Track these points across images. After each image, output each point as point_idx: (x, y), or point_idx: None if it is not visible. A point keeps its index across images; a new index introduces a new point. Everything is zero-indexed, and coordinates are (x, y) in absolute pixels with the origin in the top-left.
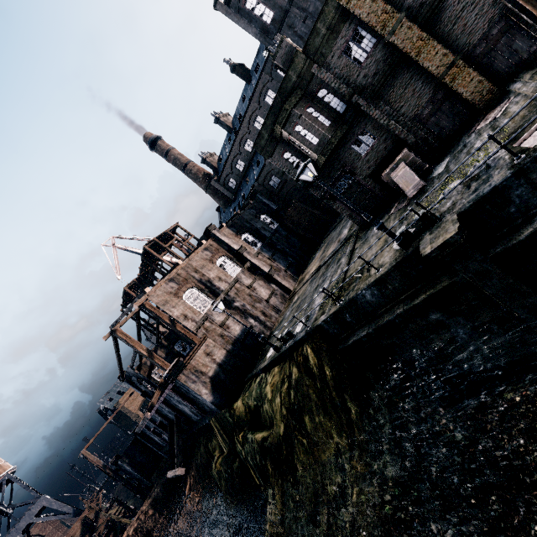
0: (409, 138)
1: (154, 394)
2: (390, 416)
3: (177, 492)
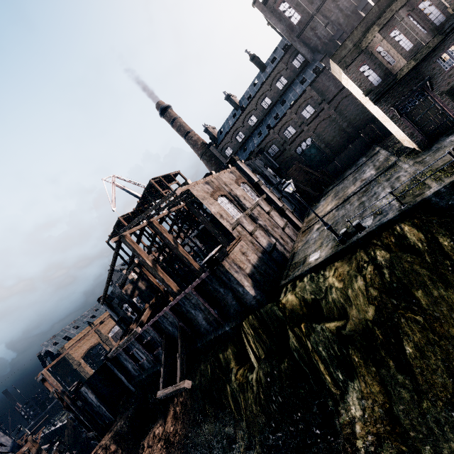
0: None
1: (145, 312)
2: None
3: (144, 428)
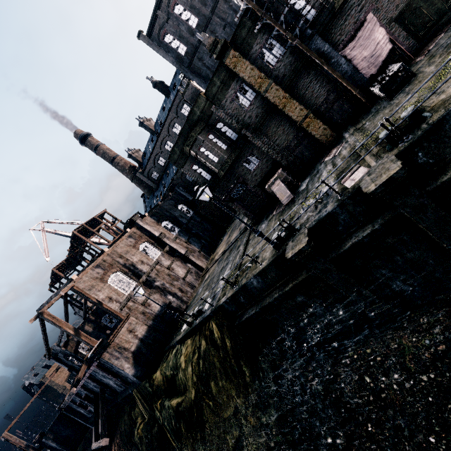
0: (282, 161)
1: (81, 369)
2: (274, 376)
3: None
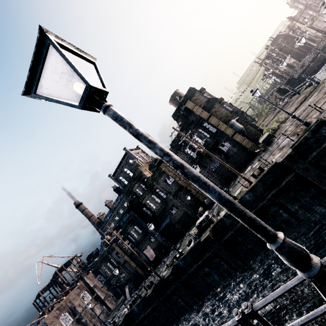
0: (132, 277)
1: None
2: None
3: None
